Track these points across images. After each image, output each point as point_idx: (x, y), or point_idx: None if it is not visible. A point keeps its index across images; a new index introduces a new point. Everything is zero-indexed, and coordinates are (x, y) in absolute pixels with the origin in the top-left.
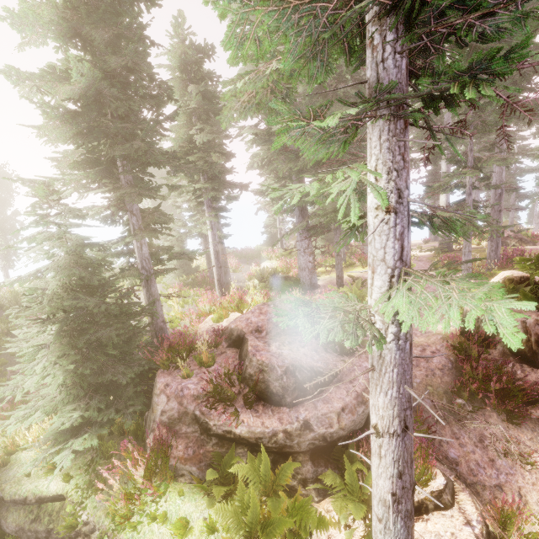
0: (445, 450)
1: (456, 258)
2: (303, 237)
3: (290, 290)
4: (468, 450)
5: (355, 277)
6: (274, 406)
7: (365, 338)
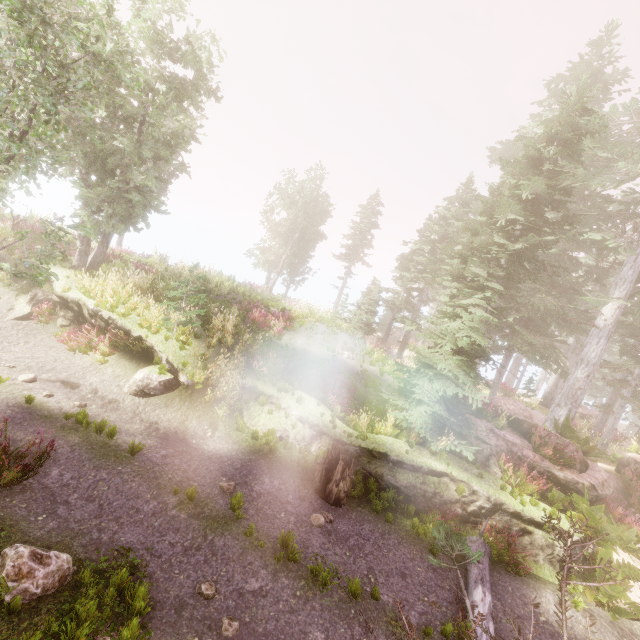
0: None
1: None
2: None
3: None
4: None
5: None
6: (567, 468)
7: None
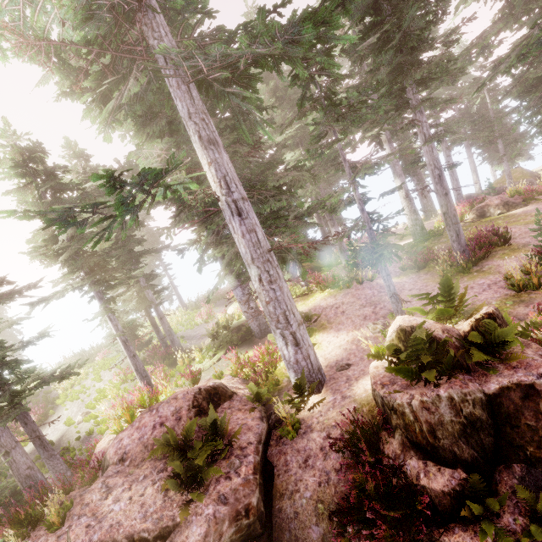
0: None
1: (427, 252)
2: (235, 285)
3: (228, 352)
4: None
5: (303, 313)
6: None
7: (249, 440)
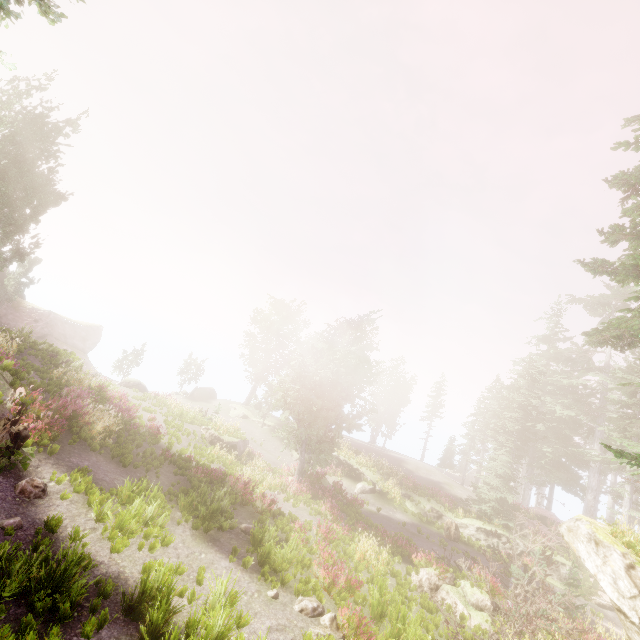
0: None
1: None
2: (530, 483)
3: None
4: None
5: None
6: None
7: None
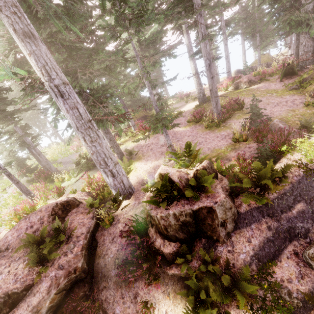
0: (114, 308)
1: (203, 111)
2: None
3: (83, 175)
4: (127, 306)
5: (129, 150)
6: None
7: (82, 232)
